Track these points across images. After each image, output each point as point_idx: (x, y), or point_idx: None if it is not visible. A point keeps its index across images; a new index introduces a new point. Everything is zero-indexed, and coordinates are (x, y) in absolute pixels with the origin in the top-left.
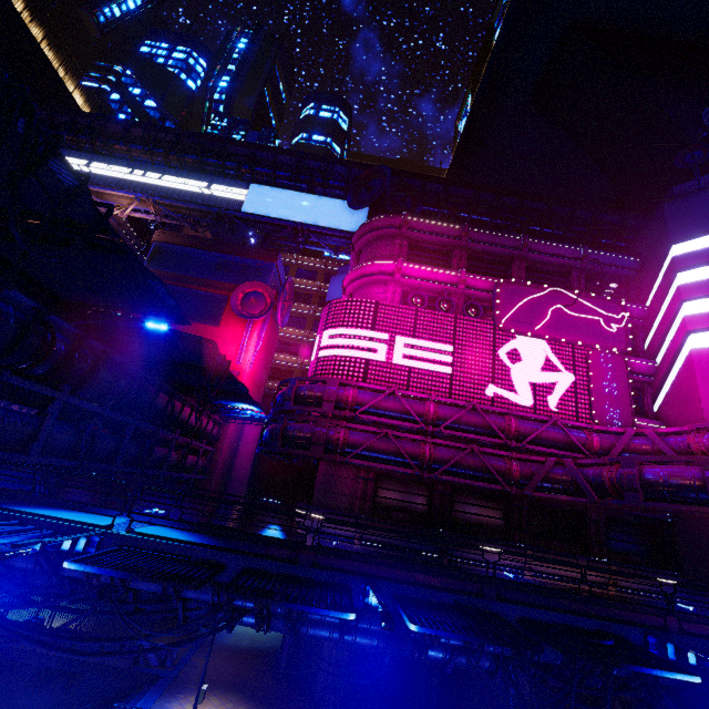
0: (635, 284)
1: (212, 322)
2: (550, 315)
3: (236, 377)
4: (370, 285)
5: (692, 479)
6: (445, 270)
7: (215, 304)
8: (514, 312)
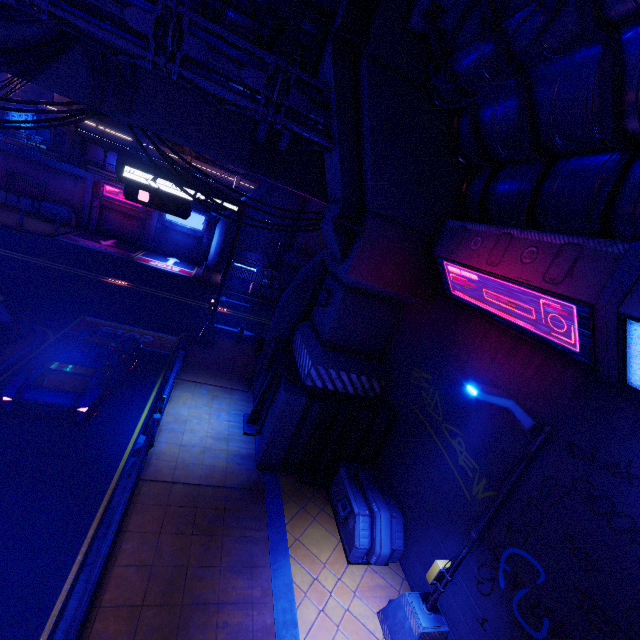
0: None
1: None
2: None
3: None
4: None
5: None
6: None
7: None
8: None
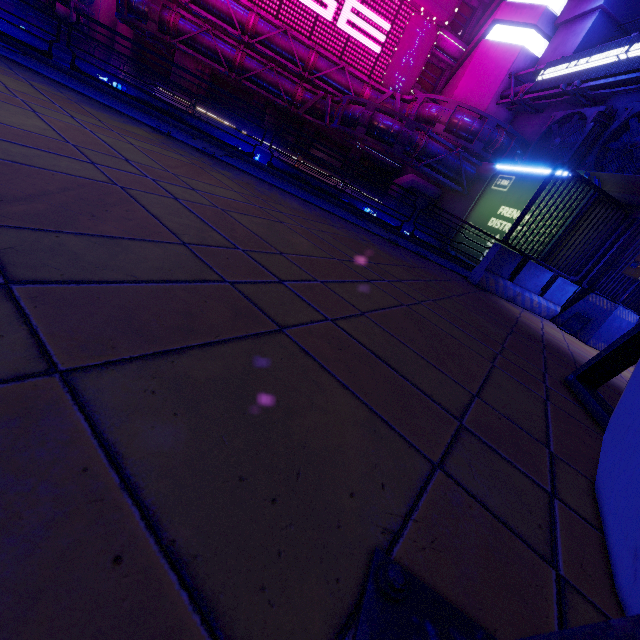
0: None
1: None
2: None
3: None
4: None
5: (359, 114)
6: None
7: None
8: None
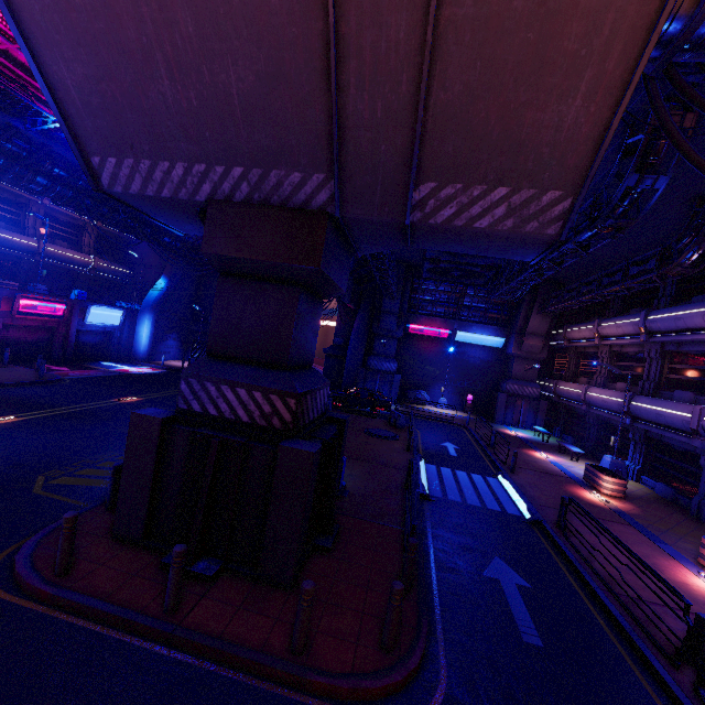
0: None
1: None
2: None
3: None
4: None
5: None
6: None
7: None
8: None
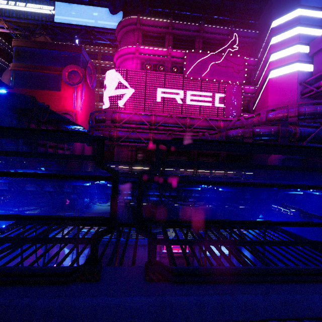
0: (255, 46)
1: (57, 89)
2: (209, 68)
3: (75, 115)
4: (125, 60)
5: (241, 133)
6: (160, 48)
7: (56, 79)
8: (193, 68)
